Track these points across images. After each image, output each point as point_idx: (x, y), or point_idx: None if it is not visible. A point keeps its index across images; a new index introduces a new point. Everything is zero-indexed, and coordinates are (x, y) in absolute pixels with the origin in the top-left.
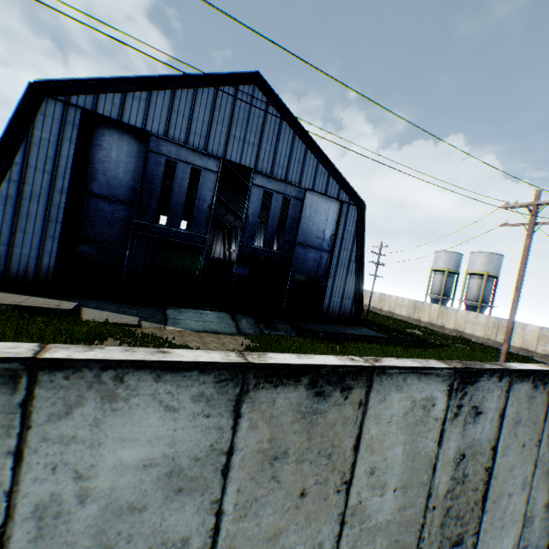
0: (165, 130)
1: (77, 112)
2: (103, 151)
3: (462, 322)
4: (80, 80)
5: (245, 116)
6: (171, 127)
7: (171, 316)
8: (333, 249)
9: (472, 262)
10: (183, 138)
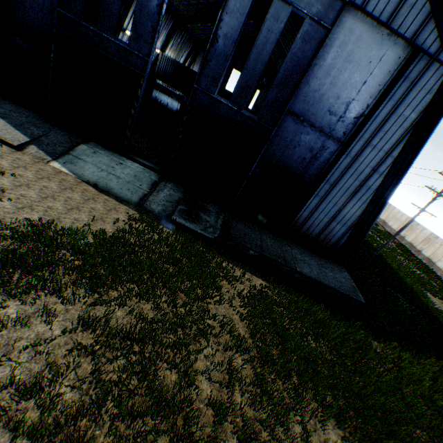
0: None
1: None
2: None
3: None
4: None
5: None
6: None
7: (76, 153)
8: (350, 140)
9: None
10: None
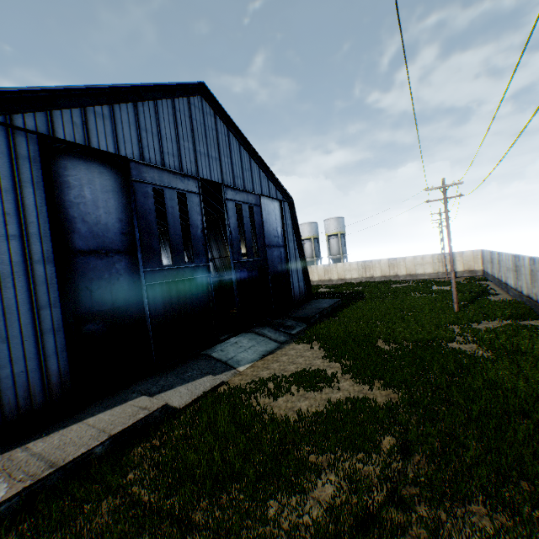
0: (139, 153)
1: (28, 139)
2: (72, 190)
3: (343, 272)
4: (24, 90)
5: (202, 129)
6: (144, 148)
7: (225, 358)
8: (285, 243)
9: (329, 227)
10: (158, 160)
